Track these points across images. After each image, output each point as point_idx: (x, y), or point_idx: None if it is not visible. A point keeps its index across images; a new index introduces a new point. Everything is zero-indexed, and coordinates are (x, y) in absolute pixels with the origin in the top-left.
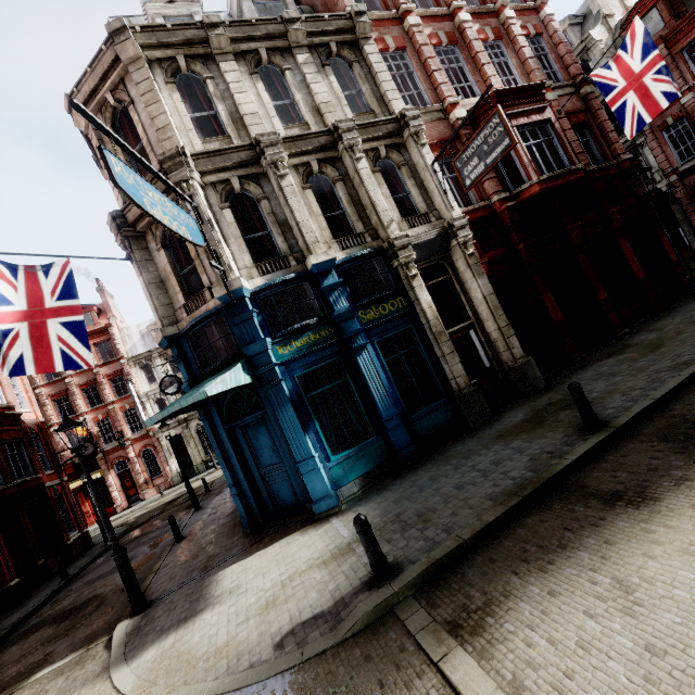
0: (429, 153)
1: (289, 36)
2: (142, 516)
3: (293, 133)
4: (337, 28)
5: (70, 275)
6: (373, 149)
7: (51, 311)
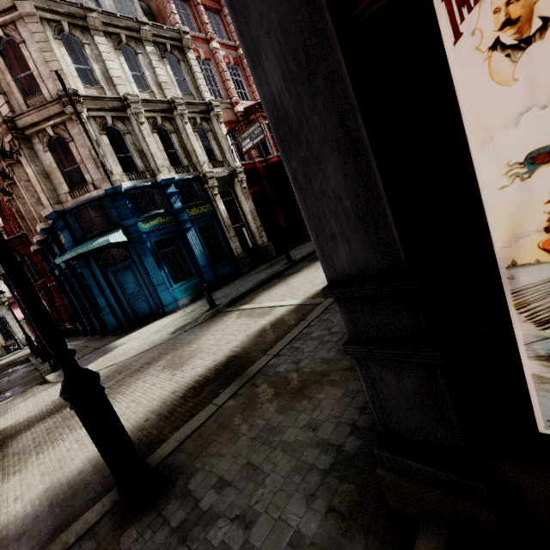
0: (224, 128)
1: (141, 32)
2: None
3: (145, 96)
4: (171, 37)
5: None
6: (193, 118)
7: None
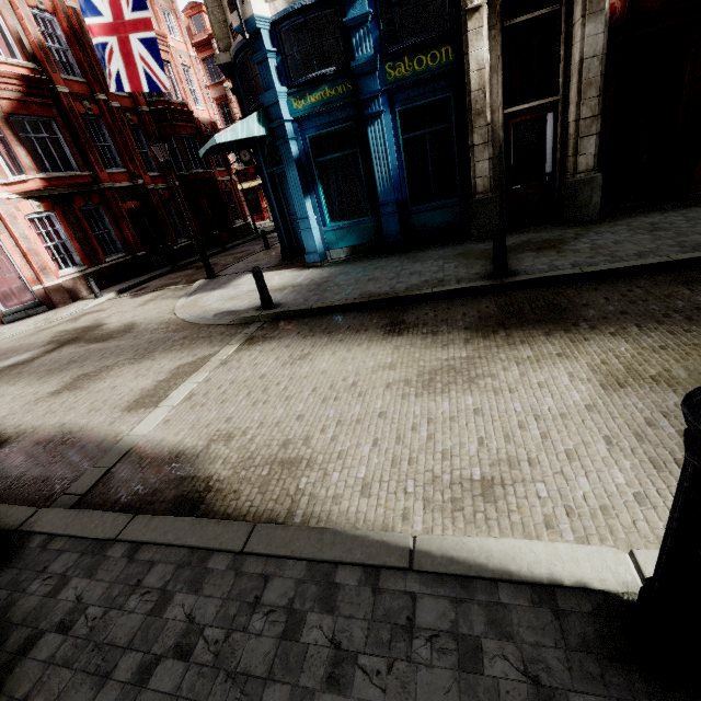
0: None
1: None
2: None
3: None
4: None
5: None
6: None
7: (130, 24)
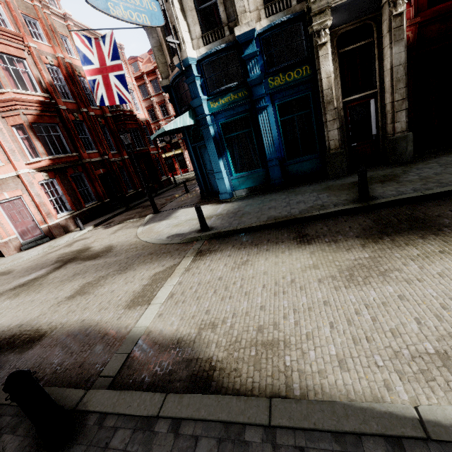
0: None
1: None
2: (194, 177)
3: None
4: None
5: (114, 43)
6: None
7: (109, 68)
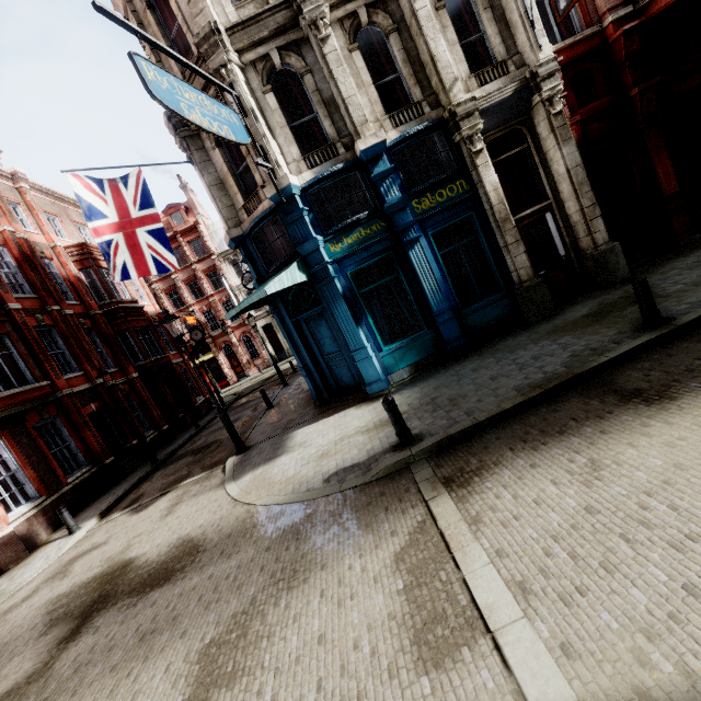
0: None
1: None
2: (248, 388)
3: None
4: None
5: (144, 184)
6: None
7: (137, 221)
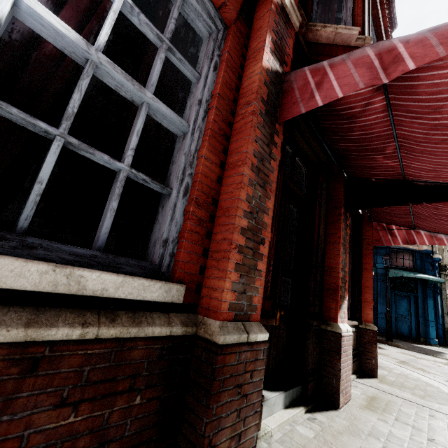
0: None
1: None
2: None
3: None
4: None
5: None
6: None
7: None
